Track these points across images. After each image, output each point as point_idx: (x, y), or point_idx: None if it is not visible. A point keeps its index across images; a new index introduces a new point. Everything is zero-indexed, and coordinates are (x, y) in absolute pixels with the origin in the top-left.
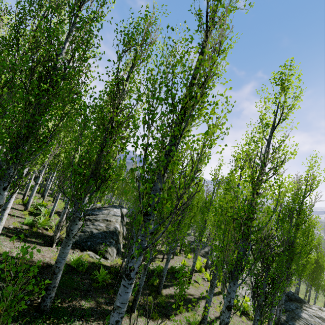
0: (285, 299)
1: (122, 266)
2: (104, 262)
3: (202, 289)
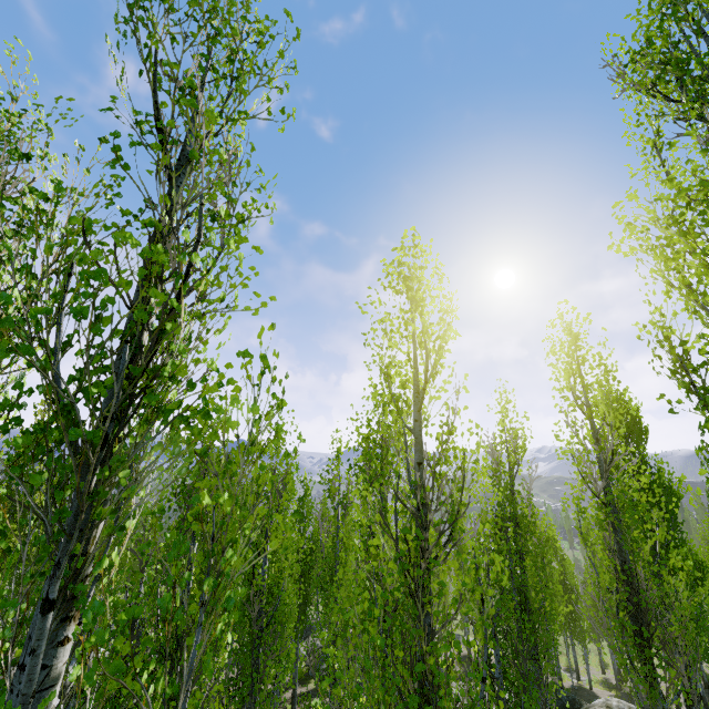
0: None
1: None
2: None
3: None
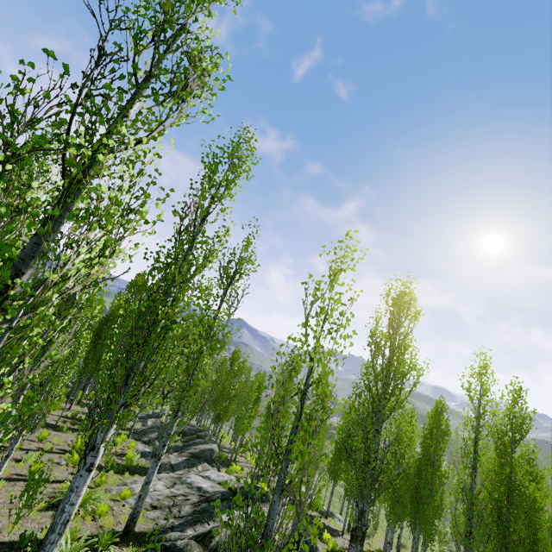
0: (222, 496)
1: None
2: None
3: (11, 470)
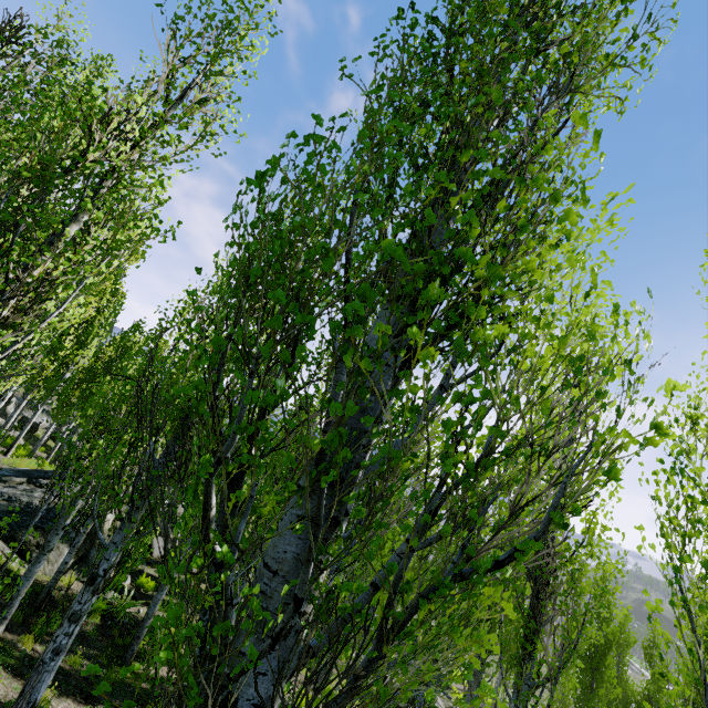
0: None
1: (69, 591)
2: (21, 568)
3: None
